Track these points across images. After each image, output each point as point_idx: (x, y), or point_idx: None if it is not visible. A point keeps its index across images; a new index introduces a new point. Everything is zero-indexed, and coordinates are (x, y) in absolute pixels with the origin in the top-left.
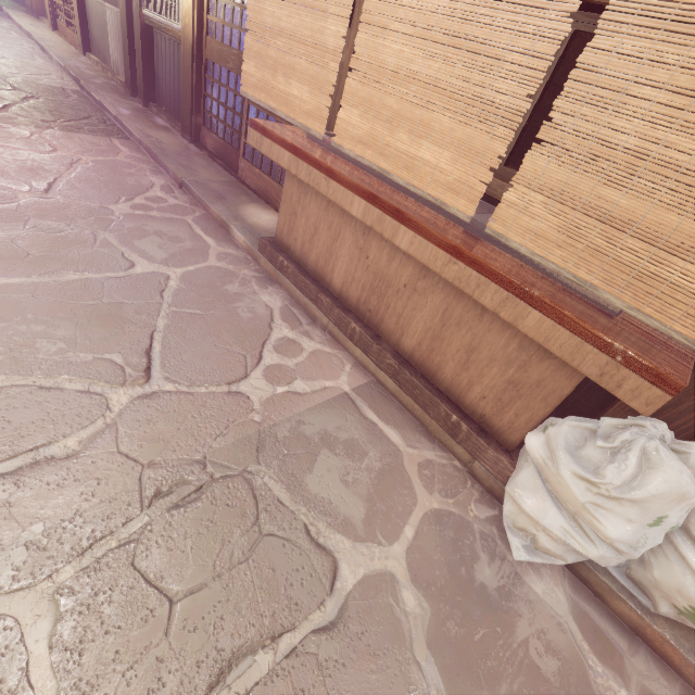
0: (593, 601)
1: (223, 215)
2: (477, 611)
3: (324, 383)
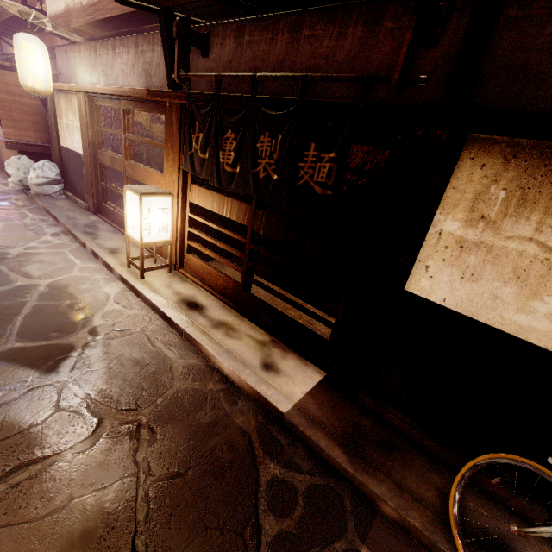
0: (27, 199)
1: None
2: None
3: None
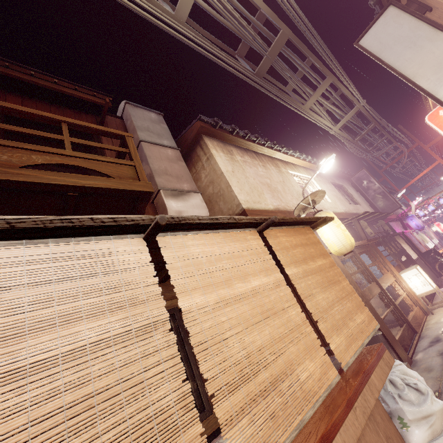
0: None
1: None
2: None
3: None
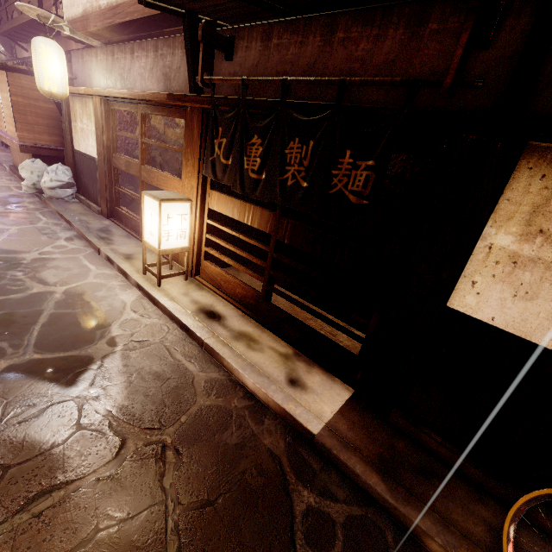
0: (40, 202)
1: (5, 165)
2: (3, 198)
3: (4, 185)
